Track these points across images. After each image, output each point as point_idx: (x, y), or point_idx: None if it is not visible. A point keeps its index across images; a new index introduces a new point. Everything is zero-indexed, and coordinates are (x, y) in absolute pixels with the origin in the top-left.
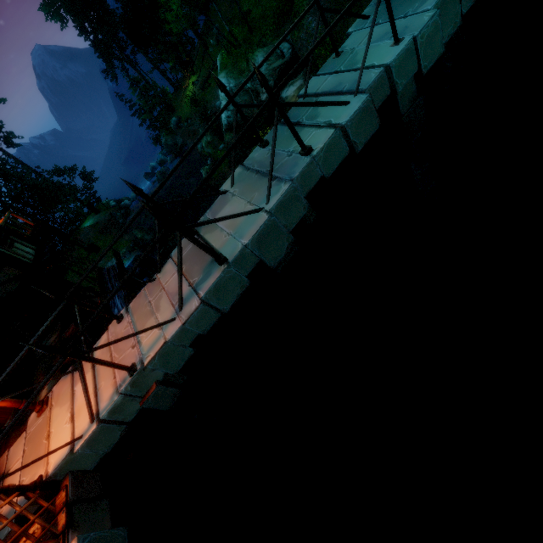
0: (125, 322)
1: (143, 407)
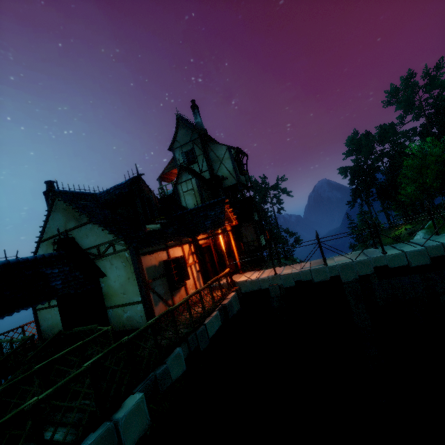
0: (281, 268)
1: (267, 289)
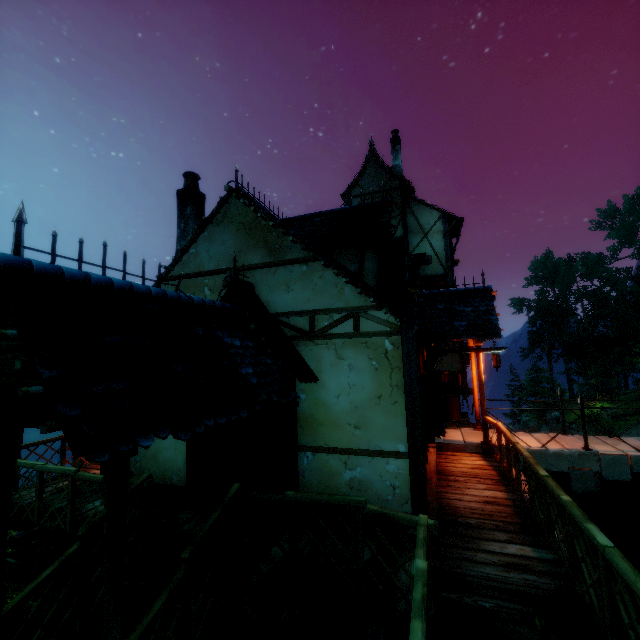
0: (571, 437)
1: (562, 474)
